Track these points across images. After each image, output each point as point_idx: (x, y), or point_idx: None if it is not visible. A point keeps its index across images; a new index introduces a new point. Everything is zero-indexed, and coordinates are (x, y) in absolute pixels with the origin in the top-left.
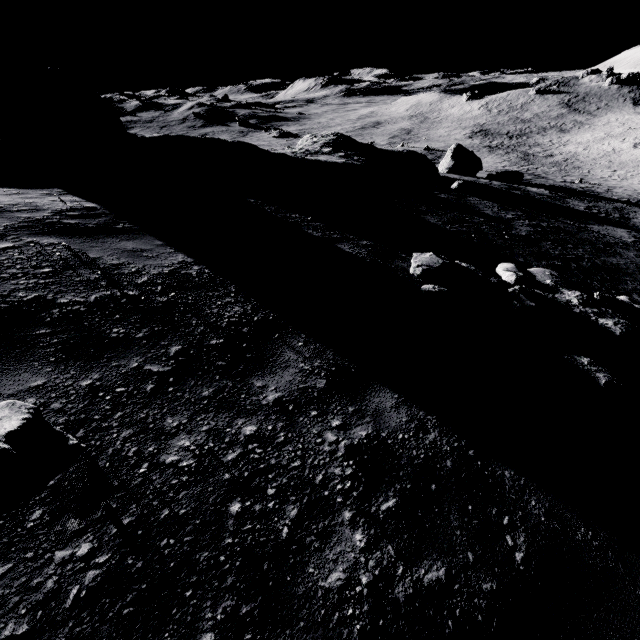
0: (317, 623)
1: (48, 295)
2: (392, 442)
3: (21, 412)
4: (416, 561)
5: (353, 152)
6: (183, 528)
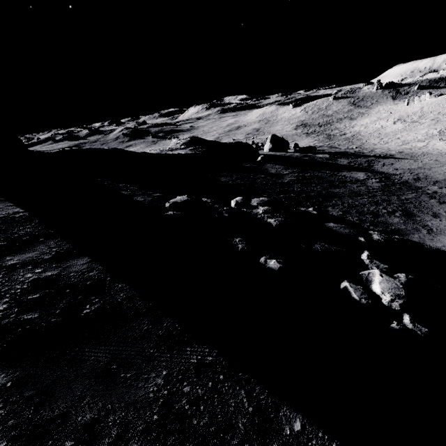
0: None
1: None
2: (64, 276)
3: None
4: (26, 313)
5: (200, 146)
6: None
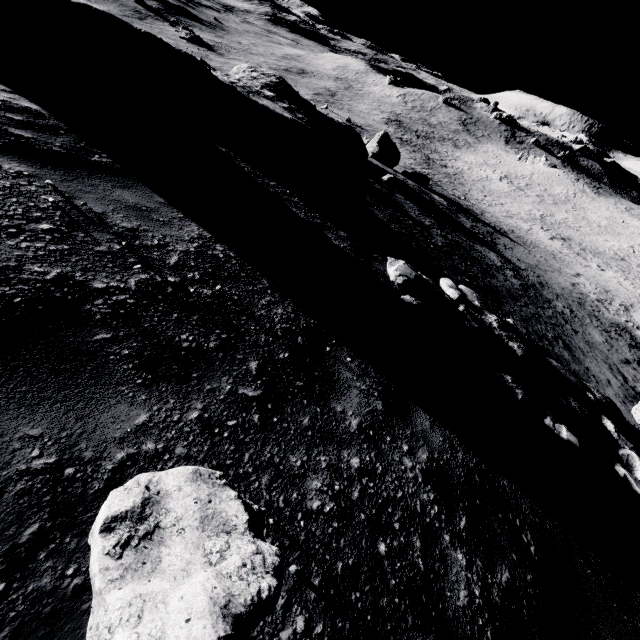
0: (469, 638)
1: (75, 273)
2: (443, 463)
3: (217, 484)
4: (493, 568)
5: (296, 107)
6: (359, 578)
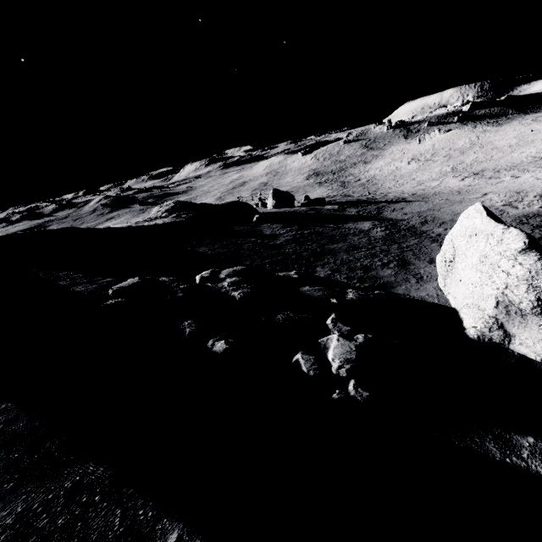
0: None
1: None
2: None
3: None
4: None
5: (185, 212)
6: None
